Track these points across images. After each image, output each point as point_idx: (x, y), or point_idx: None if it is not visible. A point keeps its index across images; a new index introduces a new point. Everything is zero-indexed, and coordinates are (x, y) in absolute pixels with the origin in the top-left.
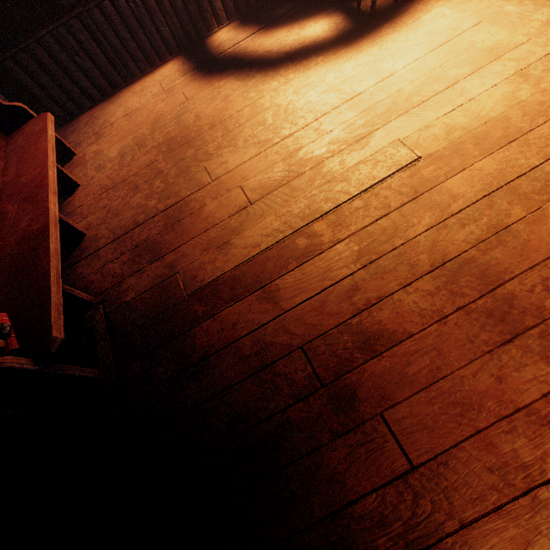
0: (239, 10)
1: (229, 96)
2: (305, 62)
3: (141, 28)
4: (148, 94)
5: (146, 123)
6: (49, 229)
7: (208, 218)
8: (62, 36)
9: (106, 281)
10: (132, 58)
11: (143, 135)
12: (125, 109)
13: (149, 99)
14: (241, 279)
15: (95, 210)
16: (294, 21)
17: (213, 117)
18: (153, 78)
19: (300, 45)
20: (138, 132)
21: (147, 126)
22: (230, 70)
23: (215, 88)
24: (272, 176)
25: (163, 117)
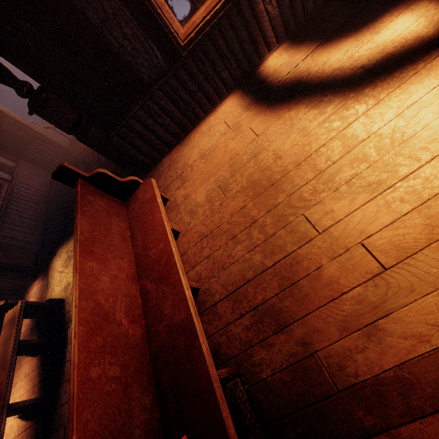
0: (288, 31)
1: (306, 129)
2: (398, 74)
3: (205, 79)
4: (216, 134)
5: (223, 165)
6: (194, 323)
7: (333, 286)
8: (148, 107)
9: (235, 347)
10: (198, 104)
11: (224, 178)
12: (199, 151)
13: (219, 139)
14: (415, 387)
15: (201, 260)
16: (360, 26)
17: (295, 155)
18: (216, 117)
19: (381, 55)
20: (219, 175)
21: (225, 168)
22: (297, 97)
23: (286, 121)
24: (409, 234)
25: (239, 157)
